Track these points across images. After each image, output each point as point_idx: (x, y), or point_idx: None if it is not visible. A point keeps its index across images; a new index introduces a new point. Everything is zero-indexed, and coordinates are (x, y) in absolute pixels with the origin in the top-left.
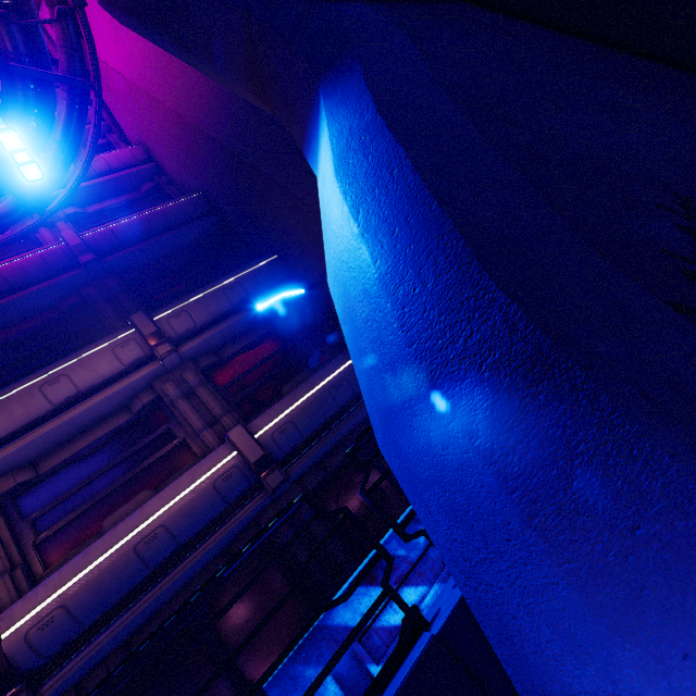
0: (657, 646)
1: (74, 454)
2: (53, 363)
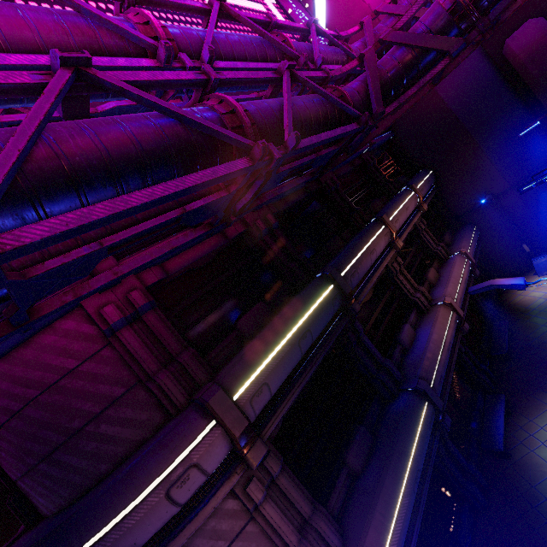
0: None
1: None
2: (399, 199)
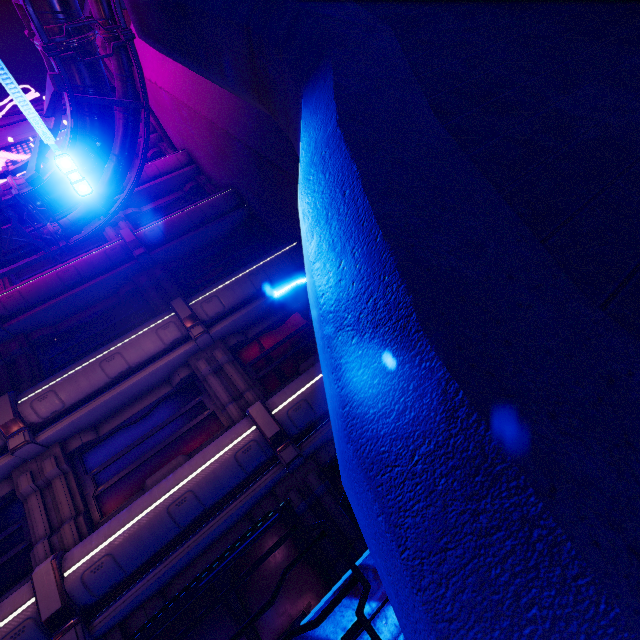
0: None
1: (126, 419)
2: (111, 343)
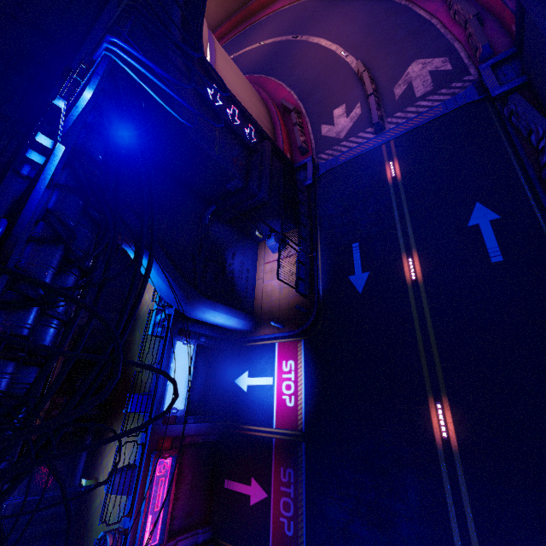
0: (193, 308)
1: None
2: None
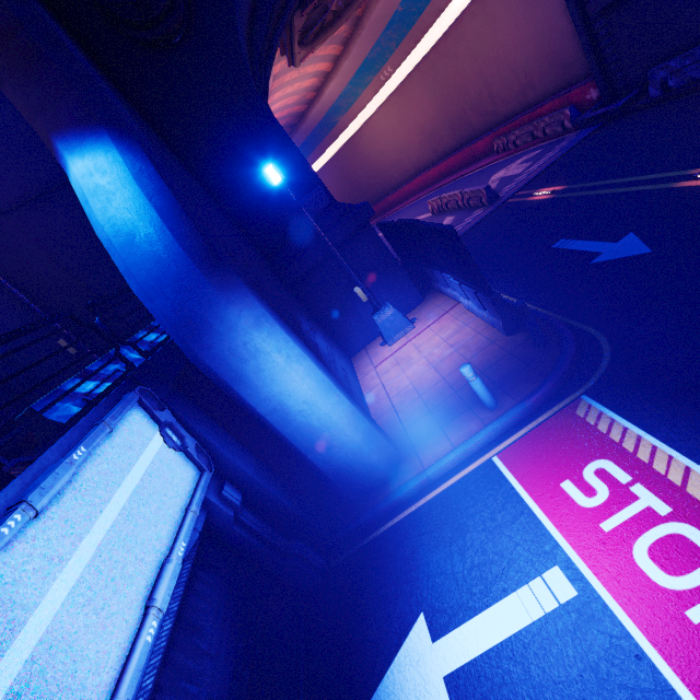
0: (225, 293)
1: None
2: None
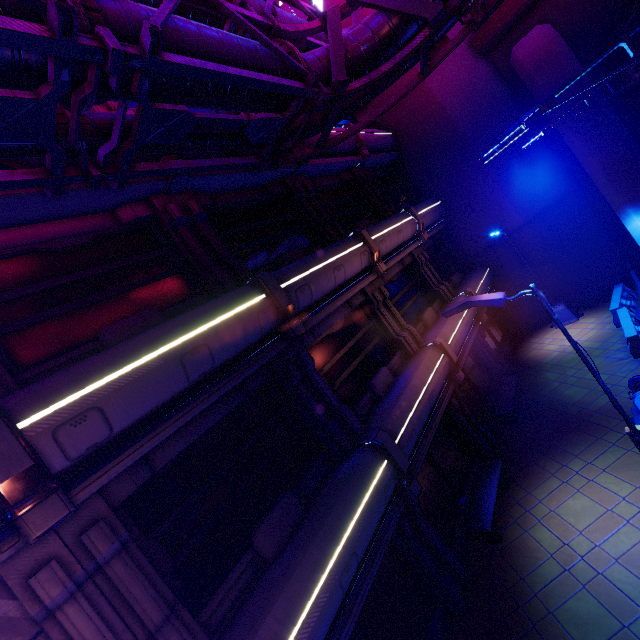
0: None
1: (391, 277)
2: (391, 220)
